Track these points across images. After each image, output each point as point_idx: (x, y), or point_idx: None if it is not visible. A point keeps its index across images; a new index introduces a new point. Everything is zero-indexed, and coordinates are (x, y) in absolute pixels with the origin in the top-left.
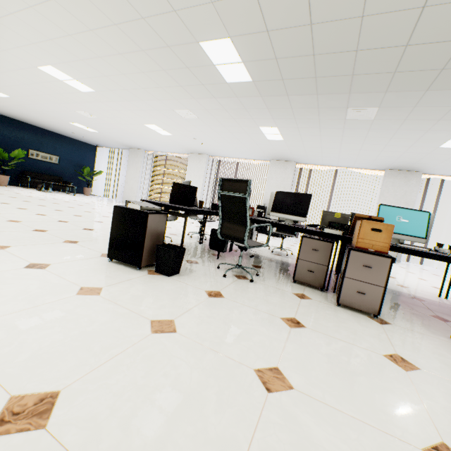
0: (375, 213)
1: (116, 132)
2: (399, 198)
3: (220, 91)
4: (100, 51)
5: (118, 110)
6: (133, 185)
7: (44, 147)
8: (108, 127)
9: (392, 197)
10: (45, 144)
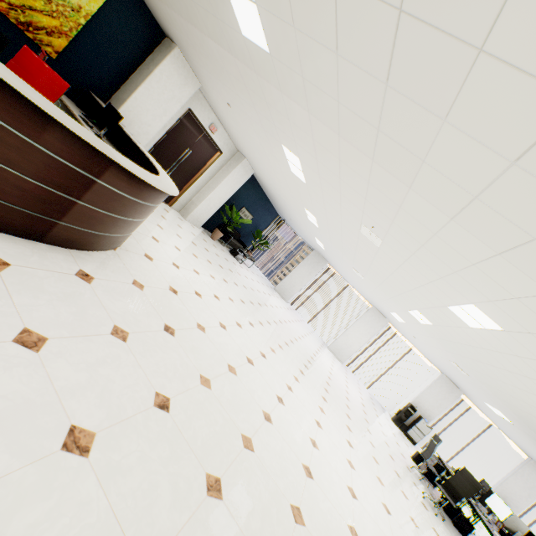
0: (500, 482)
1: (343, 268)
2: (526, 486)
3: (527, 424)
4: (499, 383)
5: (400, 311)
6: (296, 284)
7: (252, 207)
8: (348, 269)
9: (522, 482)
10: (255, 204)
